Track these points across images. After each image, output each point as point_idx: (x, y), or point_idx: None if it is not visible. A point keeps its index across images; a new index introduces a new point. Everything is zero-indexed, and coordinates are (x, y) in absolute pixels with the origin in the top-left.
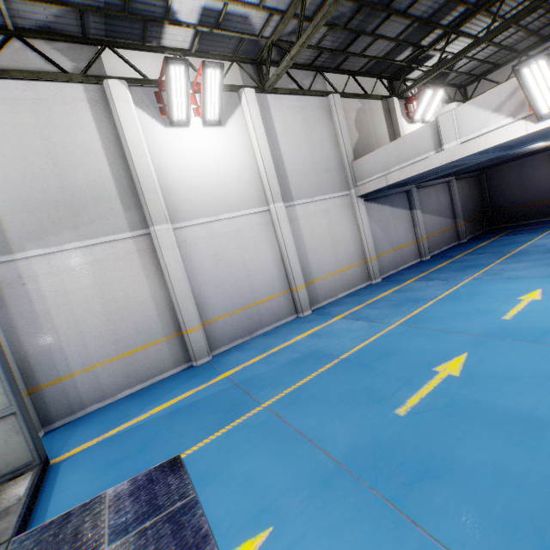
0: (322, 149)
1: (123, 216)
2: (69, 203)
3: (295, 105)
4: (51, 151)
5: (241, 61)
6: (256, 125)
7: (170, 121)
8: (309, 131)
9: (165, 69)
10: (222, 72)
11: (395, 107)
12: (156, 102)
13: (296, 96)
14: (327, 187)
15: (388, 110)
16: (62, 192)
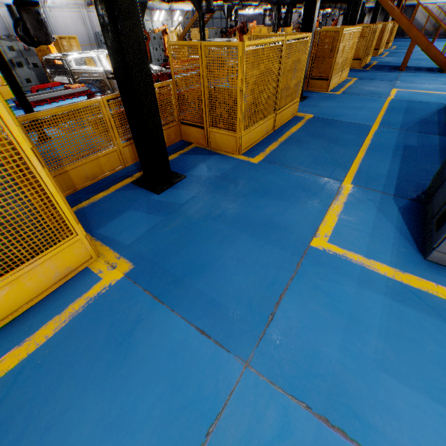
0: None
1: None
2: None
3: None
4: None
5: None
6: None
7: None
8: None
9: None
10: None
11: None
12: None
13: None
14: None
15: None
16: None
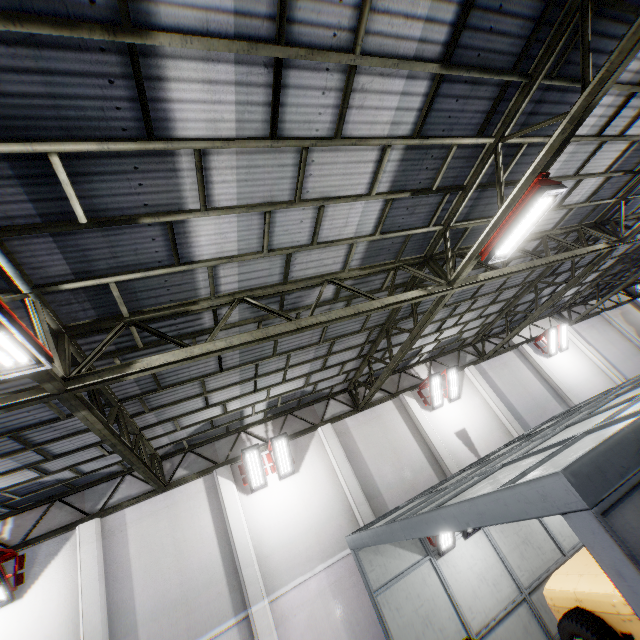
0: (619, 344)
1: (560, 408)
2: (539, 406)
3: (587, 325)
4: (520, 383)
5: (552, 315)
6: (583, 343)
7: (550, 355)
8: (605, 336)
9: (548, 333)
10: (567, 325)
11: None
12: (537, 348)
13: (585, 321)
14: None
15: (635, 307)
16: (533, 401)
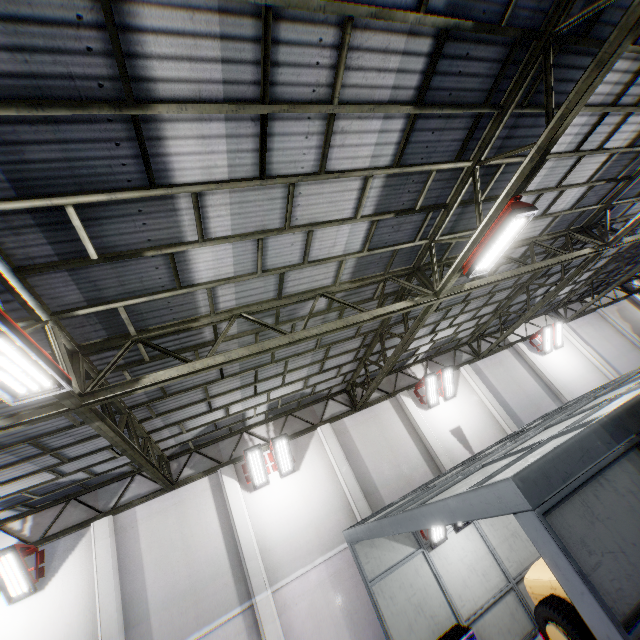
0: (615, 341)
1: (554, 405)
2: (533, 403)
3: (583, 322)
4: (514, 381)
5: (548, 313)
6: (578, 341)
7: (545, 352)
8: (600, 333)
9: (543, 331)
10: (561, 323)
11: (637, 300)
12: (532, 346)
13: (581, 318)
14: (635, 362)
15: (632, 303)
16: (528, 398)
